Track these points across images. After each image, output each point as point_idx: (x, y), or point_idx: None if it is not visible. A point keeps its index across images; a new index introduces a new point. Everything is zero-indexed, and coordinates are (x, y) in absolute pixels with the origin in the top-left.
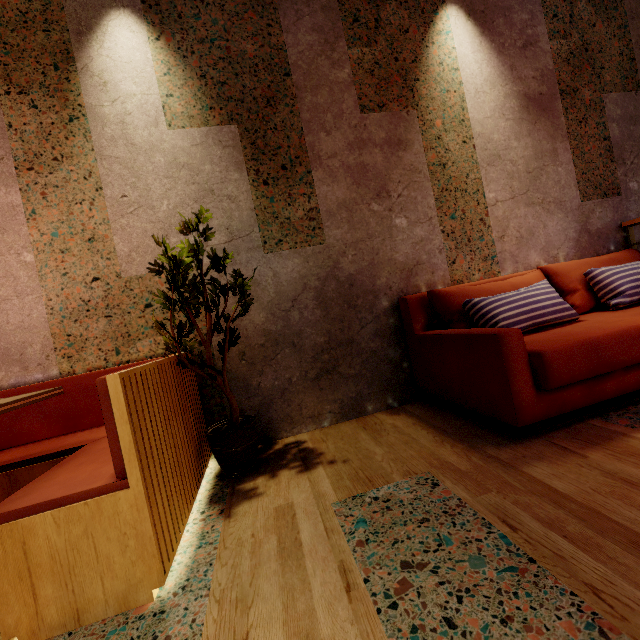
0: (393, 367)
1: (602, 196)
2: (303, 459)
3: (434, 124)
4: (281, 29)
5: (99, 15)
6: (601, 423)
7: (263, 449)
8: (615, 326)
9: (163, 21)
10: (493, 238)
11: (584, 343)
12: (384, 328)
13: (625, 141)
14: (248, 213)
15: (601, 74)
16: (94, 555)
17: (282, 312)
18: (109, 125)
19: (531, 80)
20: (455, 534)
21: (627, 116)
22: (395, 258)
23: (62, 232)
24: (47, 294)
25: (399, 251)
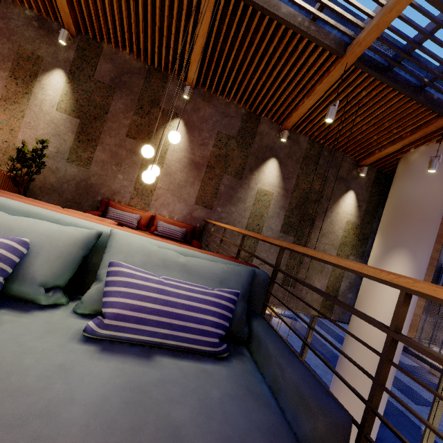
0: None
1: (204, 207)
2: None
3: None
4: (113, 99)
5: (53, 68)
6: None
7: None
8: None
9: (73, 79)
10: (152, 199)
11: None
12: (95, 206)
13: (224, 193)
14: (68, 147)
15: (228, 167)
16: None
17: (62, 182)
18: (37, 100)
19: (198, 156)
20: None
21: (230, 186)
22: (112, 186)
23: (4, 123)
24: None
25: (114, 185)
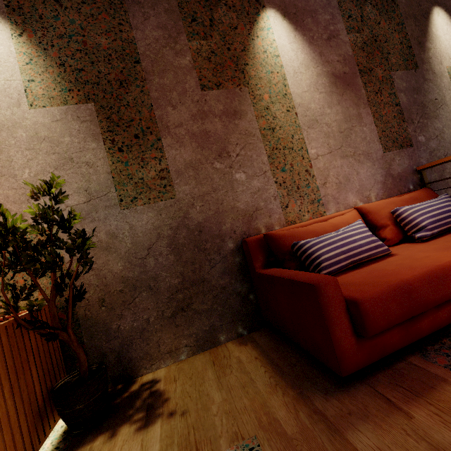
0: (241, 299)
1: (399, 148)
2: (148, 408)
3: (263, 98)
4: (131, 27)
5: None
6: (421, 362)
7: (121, 391)
8: (423, 265)
9: (25, 21)
10: (317, 185)
11: (397, 287)
12: (231, 266)
13: (411, 106)
14: (105, 176)
15: (388, 58)
16: None
17: (139, 260)
18: None
19: (336, 63)
20: None
21: (411, 87)
22: (237, 206)
23: None
24: None
25: (240, 200)
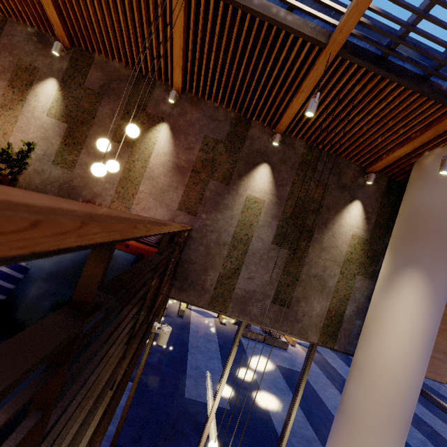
0: None
1: (187, 212)
2: None
3: (135, 156)
4: (100, 104)
5: (47, 77)
6: None
7: None
8: None
9: (65, 87)
10: (133, 202)
11: None
12: None
13: (210, 199)
14: (54, 150)
15: (214, 172)
16: None
17: (46, 184)
18: (30, 107)
19: (183, 160)
20: None
21: (217, 191)
22: (93, 189)
23: None
24: None
25: (96, 188)
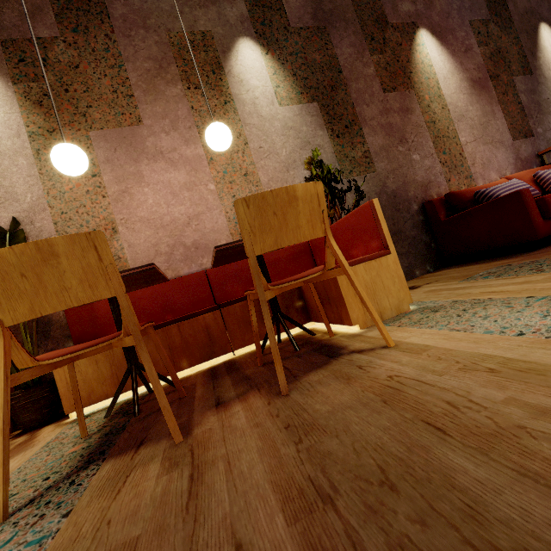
0: (426, 247)
1: (524, 137)
2: None
3: (424, 98)
4: (333, 46)
5: (233, 41)
6: None
7: None
8: None
9: (268, 43)
10: (468, 165)
11: None
12: (417, 222)
13: (530, 104)
14: (331, 155)
15: (510, 66)
16: (382, 286)
17: None
18: (247, 105)
19: (473, 70)
20: (544, 262)
21: (528, 89)
22: (416, 179)
23: (229, 170)
24: (225, 209)
25: (418, 175)
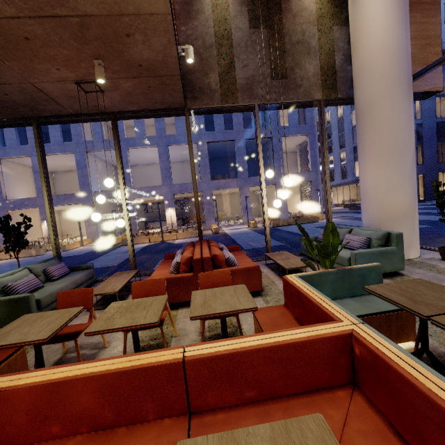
0: None
1: None
2: None
3: None
4: None
5: None
6: None
7: None
8: None
9: None
10: None
11: None
12: None
13: (181, 11)
14: None
15: None
16: None
17: None
18: None
19: None
20: None
21: (184, 2)
22: None
23: None
24: None
25: None
